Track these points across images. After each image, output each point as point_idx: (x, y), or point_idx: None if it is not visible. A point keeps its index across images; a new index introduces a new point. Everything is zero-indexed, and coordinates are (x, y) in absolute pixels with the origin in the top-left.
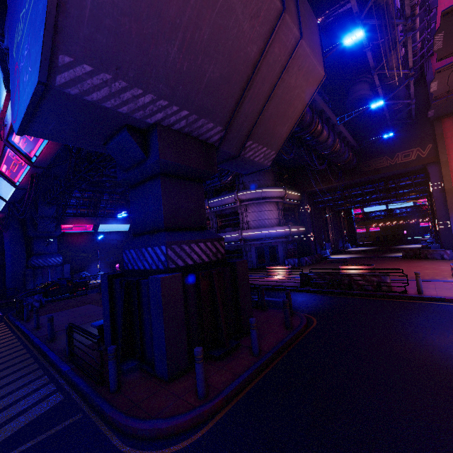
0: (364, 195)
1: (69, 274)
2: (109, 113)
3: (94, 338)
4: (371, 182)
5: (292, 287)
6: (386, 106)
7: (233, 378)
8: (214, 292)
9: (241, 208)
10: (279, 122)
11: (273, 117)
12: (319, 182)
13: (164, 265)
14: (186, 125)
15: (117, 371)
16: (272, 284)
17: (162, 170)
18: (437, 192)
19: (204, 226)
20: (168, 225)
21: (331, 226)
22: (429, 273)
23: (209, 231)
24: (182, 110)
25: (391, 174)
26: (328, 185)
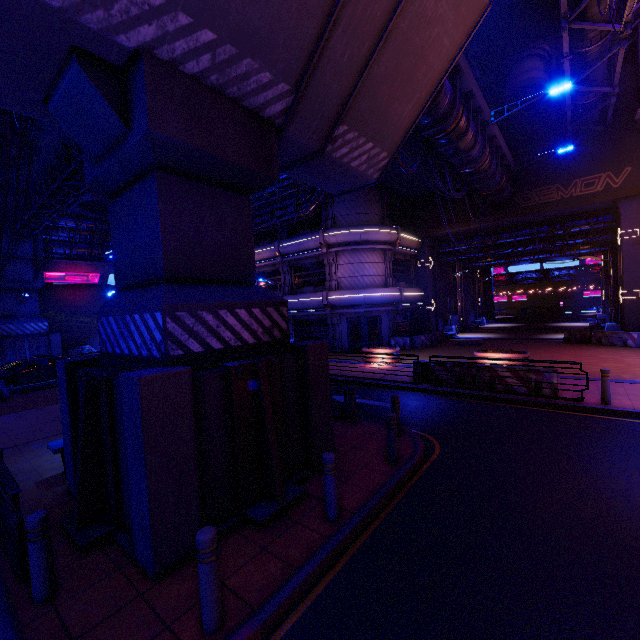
0: (516, 245)
1: (60, 348)
2: (18, 4)
3: (7, 493)
4: (528, 225)
5: (401, 382)
6: (570, 97)
7: (283, 576)
8: (261, 402)
9: (329, 257)
10: (399, 92)
11: (389, 81)
12: (450, 222)
13: (160, 350)
14: (212, 68)
15: (47, 563)
16: (369, 377)
17: (159, 159)
18: (628, 245)
19: (251, 277)
20: (172, 272)
21: (461, 291)
22: (611, 368)
23: (260, 288)
24: (200, 26)
25: (561, 214)
26: (463, 226)
